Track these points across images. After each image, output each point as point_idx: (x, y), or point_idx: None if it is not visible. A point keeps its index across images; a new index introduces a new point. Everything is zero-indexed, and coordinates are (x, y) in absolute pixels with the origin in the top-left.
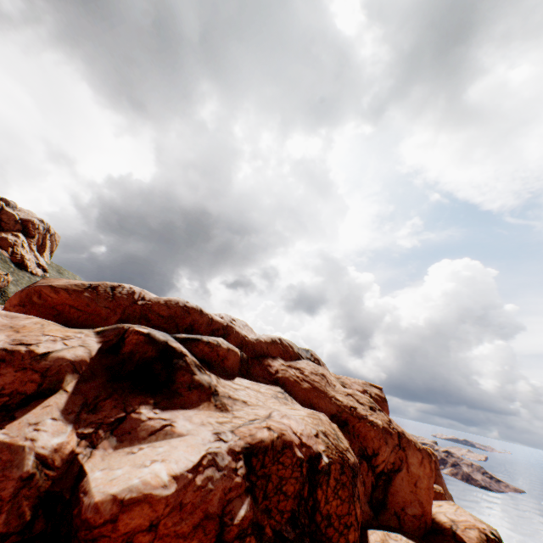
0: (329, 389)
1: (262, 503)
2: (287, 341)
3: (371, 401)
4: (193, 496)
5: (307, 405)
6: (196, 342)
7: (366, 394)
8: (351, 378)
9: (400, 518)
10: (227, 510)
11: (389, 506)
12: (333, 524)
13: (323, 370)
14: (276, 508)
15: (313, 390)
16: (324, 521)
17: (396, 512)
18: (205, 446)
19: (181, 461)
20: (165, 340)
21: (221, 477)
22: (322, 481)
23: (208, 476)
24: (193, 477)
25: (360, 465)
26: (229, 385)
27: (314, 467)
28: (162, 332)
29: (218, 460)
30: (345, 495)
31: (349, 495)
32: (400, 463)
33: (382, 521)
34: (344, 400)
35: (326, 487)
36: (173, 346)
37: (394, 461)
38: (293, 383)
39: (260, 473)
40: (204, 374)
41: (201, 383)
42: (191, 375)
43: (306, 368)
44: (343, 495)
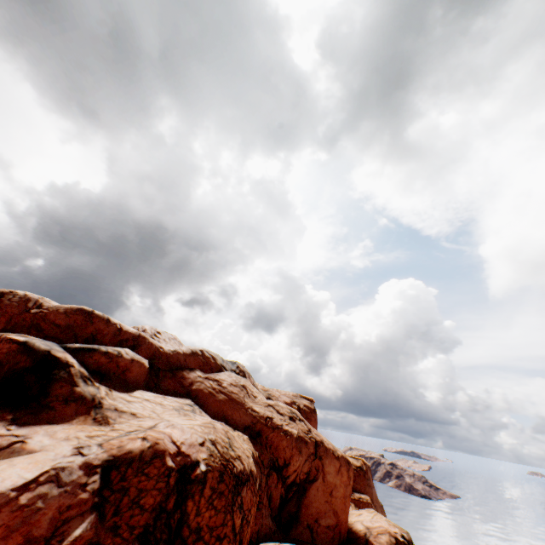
0: (248, 401)
1: (111, 520)
2: (210, 353)
3: (292, 411)
4: (11, 518)
5: (220, 418)
6: (91, 352)
7: (293, 405)
8: (282, 391)
9: (313, 531)
10: (60, 531)
11: (303, 519)
12: (204, 538)
13: (246, 381)
14: (126, 524)
15: (229, 402)
16: (193, 535)
17: (309, 525)
18: (54, 461)
19: (10, 479)
20: (48, 349)
21: (61, 493)
22: (195, 491)
23: (40, 493)
24: (18, 495)
25: (269, 477)
26: (122, 398)
27: (186, 476)
28: (50, 341)
29: (63, 475)
30: (222, 505)
31: (227, 504)
32: (317, 473)
33: (294, 536)
34: (262, 410)
35: (199, 497)
36: (57, 356)
37: (308, 471)
38: (207, 395)
39: (118, 487)
40: (91, 386)
41: (83, 396)
42: (71, 387)
43: (226, 380)
44: (219, 505)
